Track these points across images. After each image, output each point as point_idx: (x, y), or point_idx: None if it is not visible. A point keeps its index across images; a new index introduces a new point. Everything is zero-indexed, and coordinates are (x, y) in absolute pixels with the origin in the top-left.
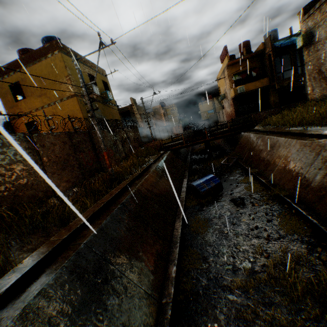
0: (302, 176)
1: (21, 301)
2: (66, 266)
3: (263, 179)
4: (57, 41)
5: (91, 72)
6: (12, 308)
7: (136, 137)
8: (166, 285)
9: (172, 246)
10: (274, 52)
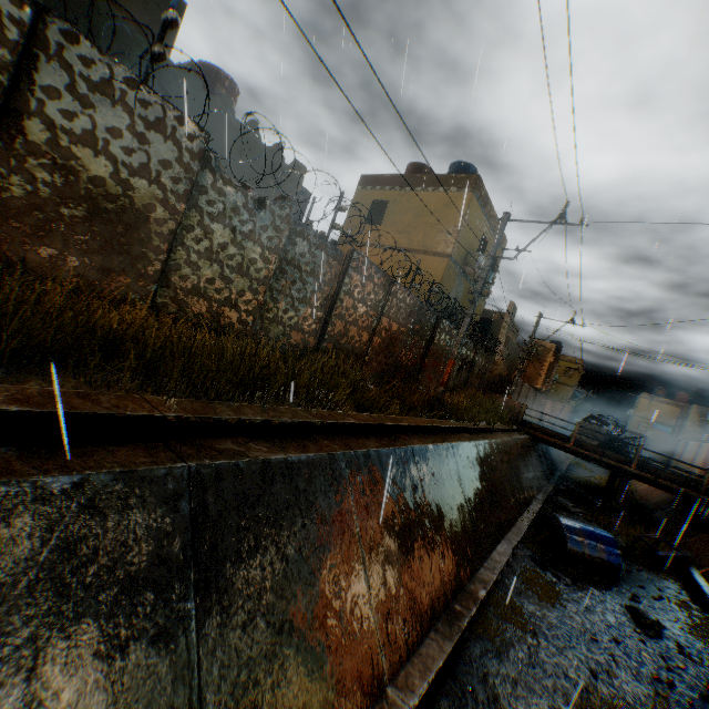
0: None
1: (360, 443)
2: (395, 452)
3: None
4: (479, 176)
5: (488, 235)
6: (354, 443)
7: (482, 370)
8: (465, 596)
9: (486, 566)
10: None
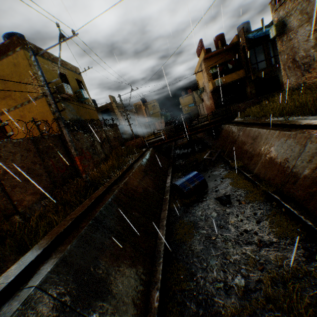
0: (289, 170)
1: None
2: None
3: (248, 173)
4: (18, 37)
5: (62, 70)
6: None
7: (116, 136)
8: None
9: (155, 262)
10: (248, 44)
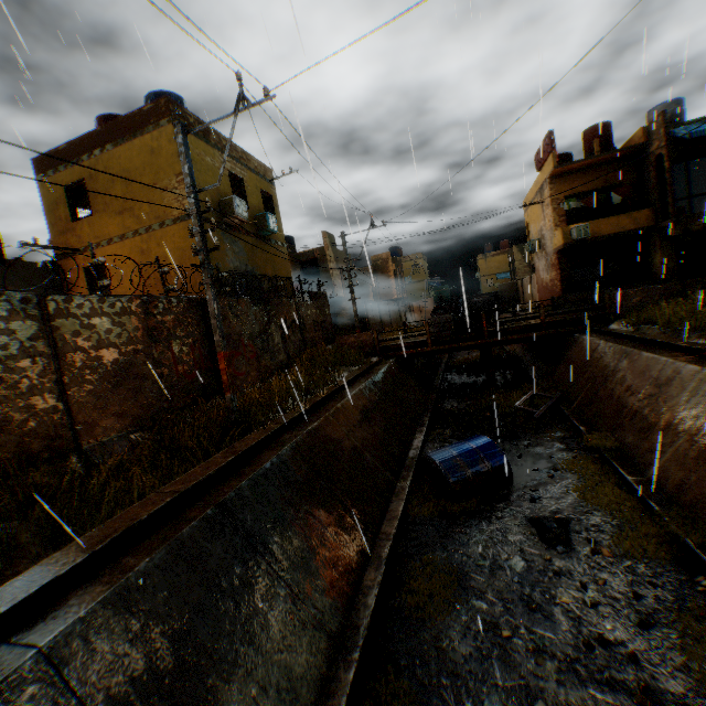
0: None
1: None
2: None
3: (630, 472)
4: (168, 99)
5: (238, 171)
6: None
7: (320, 320)
8: None
9: (340, 654)
10: (672, 150)
